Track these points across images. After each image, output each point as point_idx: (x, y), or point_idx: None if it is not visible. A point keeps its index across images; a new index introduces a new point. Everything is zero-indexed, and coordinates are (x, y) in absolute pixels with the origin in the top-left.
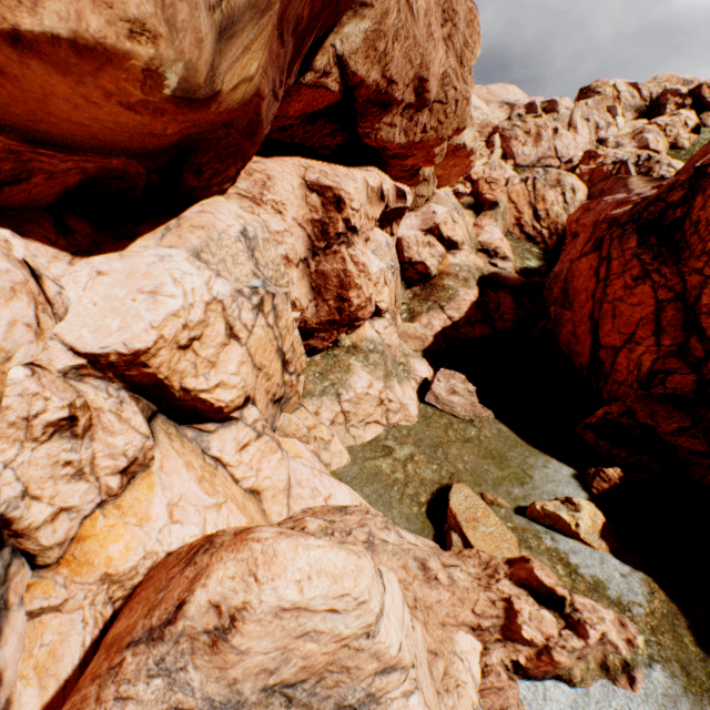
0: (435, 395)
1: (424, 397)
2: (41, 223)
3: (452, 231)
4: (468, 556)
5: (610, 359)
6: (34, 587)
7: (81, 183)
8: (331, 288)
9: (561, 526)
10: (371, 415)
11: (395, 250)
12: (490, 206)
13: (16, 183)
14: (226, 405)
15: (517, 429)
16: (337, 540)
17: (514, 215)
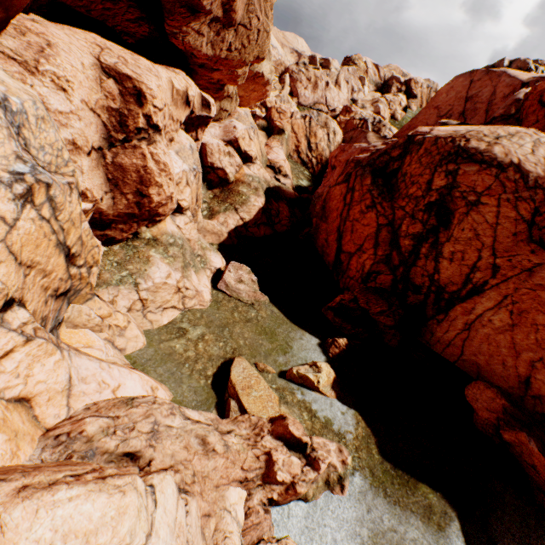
0: (226, 283)
1: (217, 284)
2: None
3: (248, 146)
4: (242, 421)
5: (347, 261)
6: None
7: None
8: (130, 183)
9: (309, 383)
10: (168, 301)
11: (200, 153)
12: (279, 132)
13: None
14: None
15: (285, 311)
16: (119, 439)
17: (295, 143)
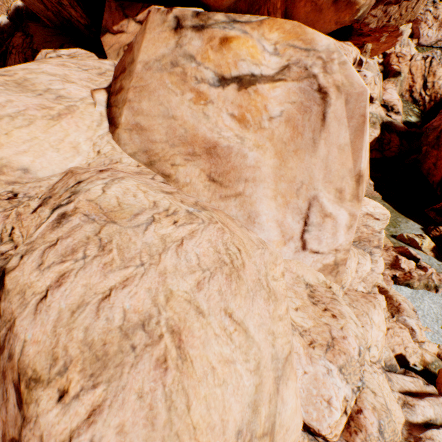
0: None
1: None
2: None
3: (372, 90)
4: None
5: None
6: None
7: None
8: None
9: (413, 244)
10: None
11: None
12: (394, 75)
13: None
14: None
15: (393, 206)
16: None
17: (409, 84)
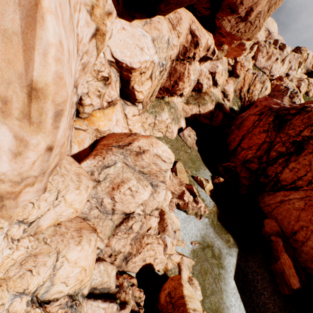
0: (183, 134)
1: (179, 133)
2: None
3: (219, 78)
4: (177, 178)
5: (240, 151)
6: (76, 122)
7: None
8: (175, 77)
9: (201, 185)
10: (162, 129)
11: None
12: (236, 76)
13: None
14: (138, 99)
15: (202, 157)
16: None
17: (241, 85)
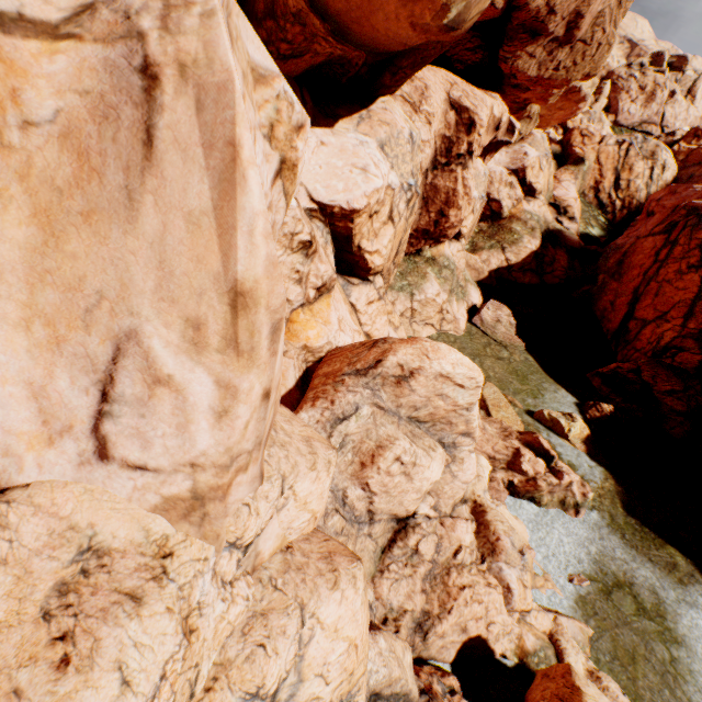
0: (482, 319)
1: (471, 319)
2: (296, 92)
3: (535, 177)
4: (493, 422)
5: (637, 330)
6: None
7: (320, 64)
8: (436, 203)
9: (557, 429)
10: (430, 318)
11: None
12: (575, 162)
13: (297, 58)
14: (374, 268)
15: (540, 362)
16: None
17: (595, 178)
